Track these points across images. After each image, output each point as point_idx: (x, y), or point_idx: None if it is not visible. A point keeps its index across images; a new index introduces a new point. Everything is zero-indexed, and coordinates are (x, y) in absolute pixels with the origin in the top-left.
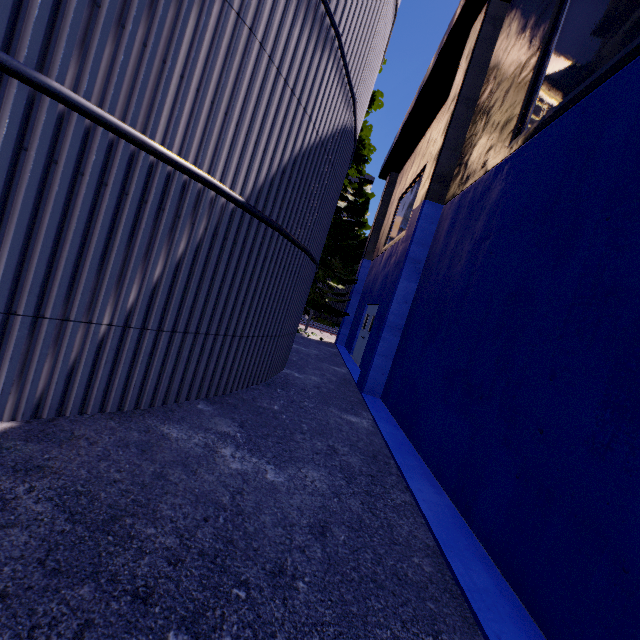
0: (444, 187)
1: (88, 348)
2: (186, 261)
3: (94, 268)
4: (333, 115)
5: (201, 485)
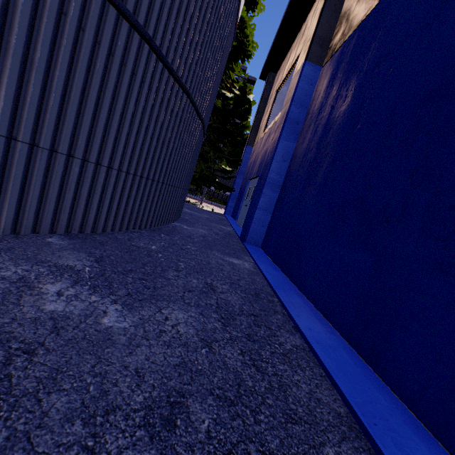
0: (323, 49)
1: None
2: None
3: None
4: None
5: None
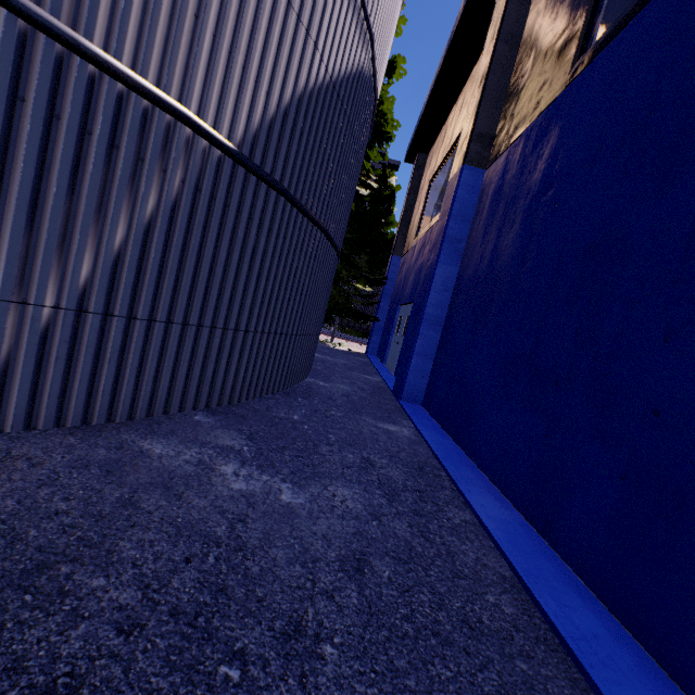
0: (486, 147)
1: (27, 339)
2: (159, 224)
3: (20, 225)
4: (345, 49)
5: (187, 513)
